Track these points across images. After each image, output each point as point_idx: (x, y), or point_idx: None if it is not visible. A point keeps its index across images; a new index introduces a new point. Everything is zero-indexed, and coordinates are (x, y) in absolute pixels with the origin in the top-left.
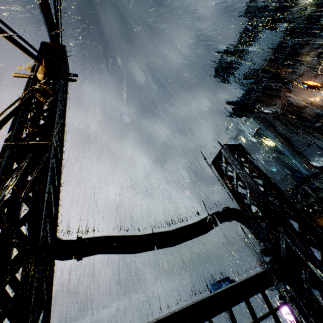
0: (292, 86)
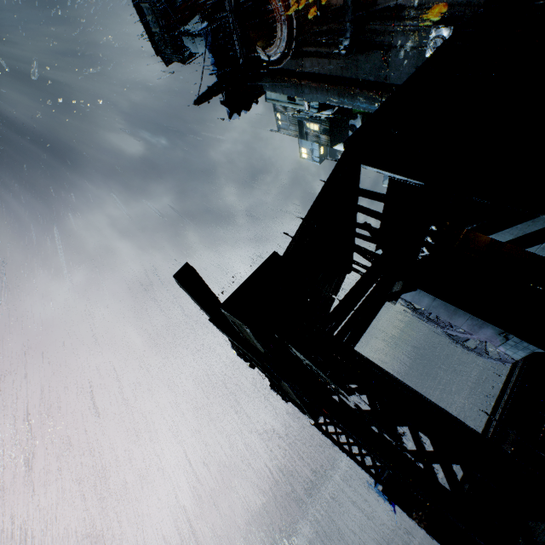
0: None
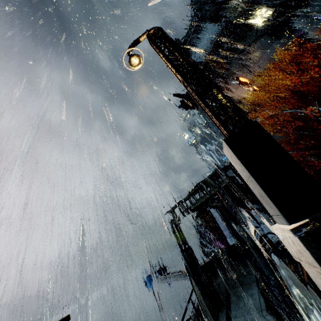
0: (230, 81)
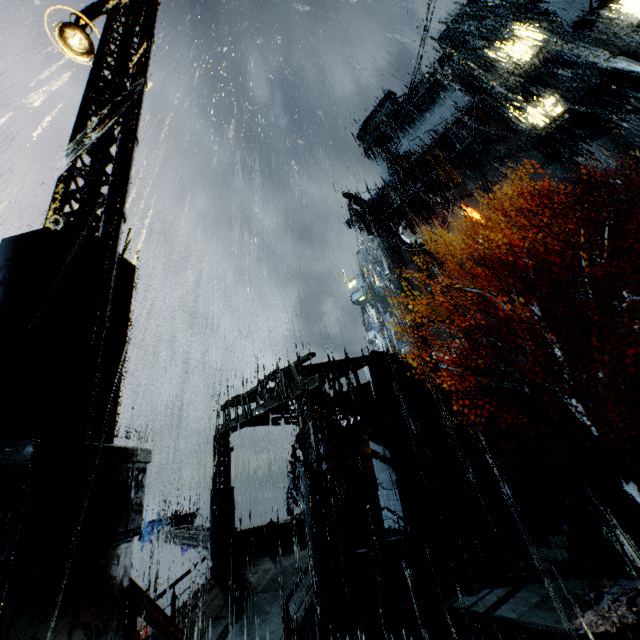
0: (453, 208)
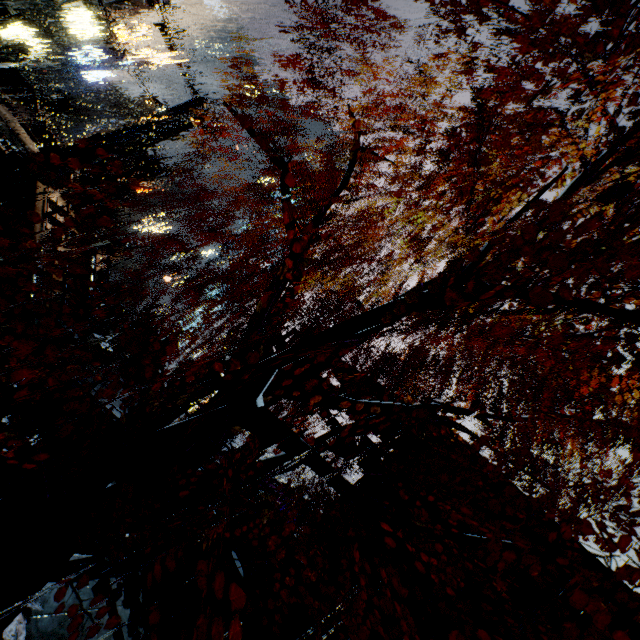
0: None
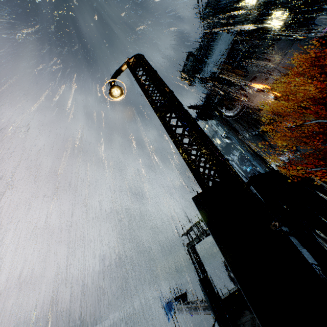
0: (247, 88)
